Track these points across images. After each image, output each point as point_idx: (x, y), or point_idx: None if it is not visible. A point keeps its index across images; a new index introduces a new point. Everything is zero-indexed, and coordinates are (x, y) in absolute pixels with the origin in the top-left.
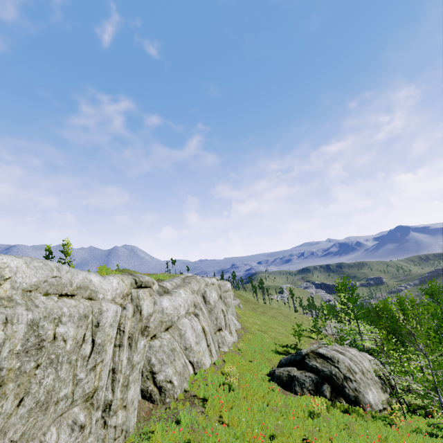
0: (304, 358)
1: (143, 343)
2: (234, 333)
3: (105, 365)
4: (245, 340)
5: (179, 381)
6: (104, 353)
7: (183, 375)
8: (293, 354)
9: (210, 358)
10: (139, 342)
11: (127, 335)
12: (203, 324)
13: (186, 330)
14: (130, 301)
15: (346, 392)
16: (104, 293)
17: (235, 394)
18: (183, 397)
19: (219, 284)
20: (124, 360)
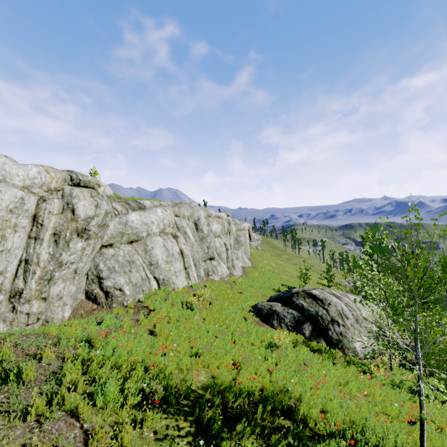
0: (292, 296)
1: (81, 245)
2: (239, 268)
3: (4, 251)
4: (249, 277)
5: (133, 291)
6: (1, 238)
7: (140, 287)
8: (283, 292)
9: (186, 280)
10: (74, 242)
11: (50, 230)
12: (182, 247)
13: (154, 247)
14: (60, 197)
15: (329, 334)
16: (4, 175)
17: (192, 313)
18: (133, 306)
19: (229, 219)
20: (44, 255)
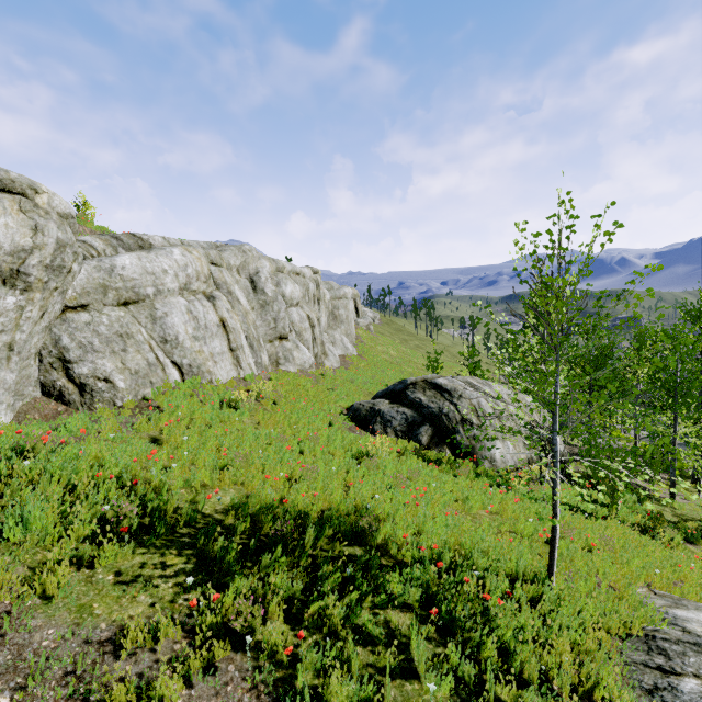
0: (406, 388)
1: (15, 302)
2: (336, 357)
3: None
4: (350, 369)
5: (132, 383)
6: None
7: (146, 377)
8: (395, 384)
9: (234, 370)
10: None
11: None
12: (225, 316)
13: (170, 313)
14: None
15: (457, 439)
16: None
17: (236, 415)
18: (133, 406)
19: (316, 279)
20: None
